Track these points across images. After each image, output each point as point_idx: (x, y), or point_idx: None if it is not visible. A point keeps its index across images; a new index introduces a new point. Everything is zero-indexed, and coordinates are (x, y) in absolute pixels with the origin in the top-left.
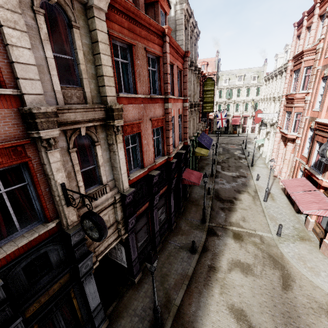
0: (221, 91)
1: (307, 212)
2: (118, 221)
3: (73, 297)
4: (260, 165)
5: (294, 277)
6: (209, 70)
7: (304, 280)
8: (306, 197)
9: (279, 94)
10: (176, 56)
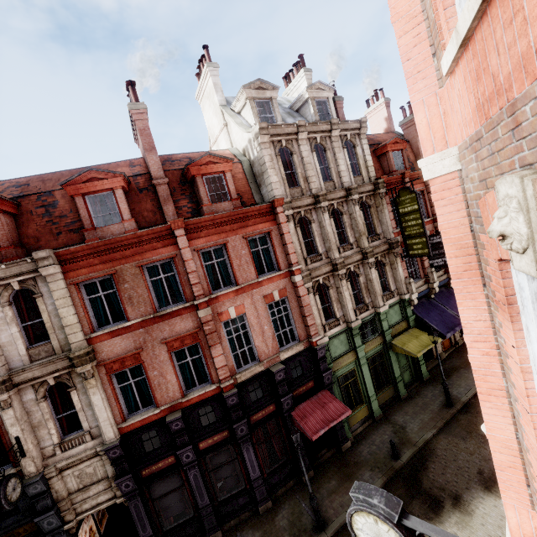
0: None
1: None
2: (109, 477)
3: None
4: None
5: None
6: None
7: None
8: None
9: None
10: (232, 227)
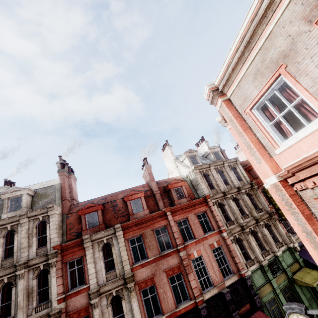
0: None
1: None
2: None
3: None
4: None
5: None
6: None
7: None
8: None
9: None
10: (189, 210)
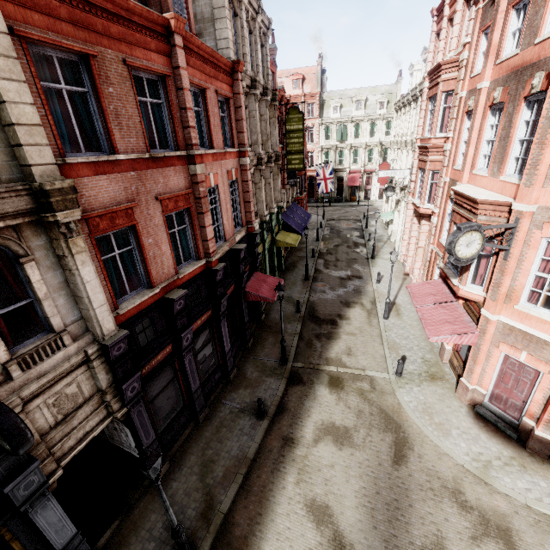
0: (329, 128)
1: (435, 340)
2: (103, 389)
3: (10, 540)
4: (385, 256)
5: (413, 441)
6: (307, 89)
7: (426, 445)
8: (438, 313)
9: (413, 135)
10: (210, 71)
